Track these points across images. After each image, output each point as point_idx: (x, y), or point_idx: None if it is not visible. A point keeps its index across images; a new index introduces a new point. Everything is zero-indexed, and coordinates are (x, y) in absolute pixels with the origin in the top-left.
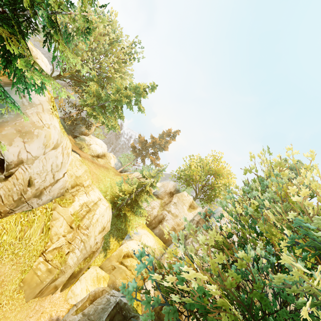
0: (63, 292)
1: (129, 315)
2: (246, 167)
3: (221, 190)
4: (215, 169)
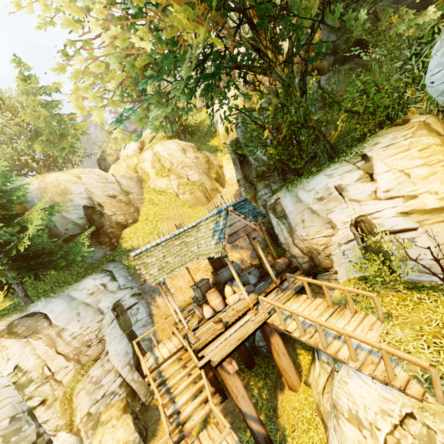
0: (226, 187)
1: None
2: None
3: None
4: None
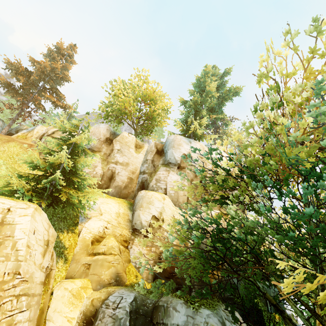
0: None
1: (146, 307)
2: (260, 71)
3: (161, 117)
4: (147, 94)
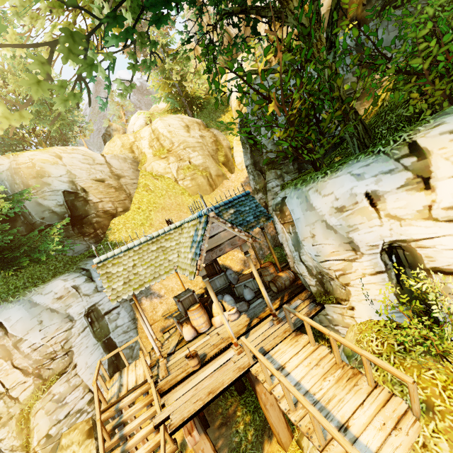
0: (235, 172)
1: None
2: None
3: None
4: None
